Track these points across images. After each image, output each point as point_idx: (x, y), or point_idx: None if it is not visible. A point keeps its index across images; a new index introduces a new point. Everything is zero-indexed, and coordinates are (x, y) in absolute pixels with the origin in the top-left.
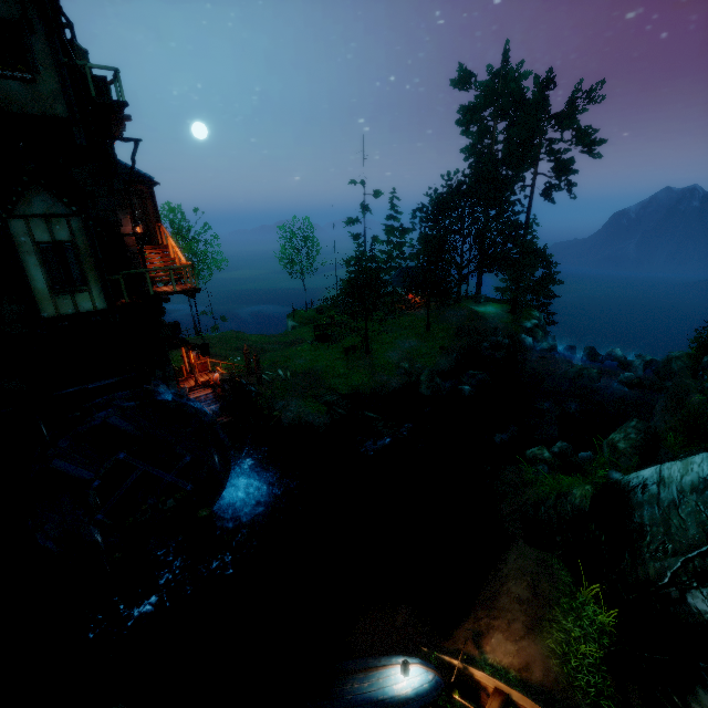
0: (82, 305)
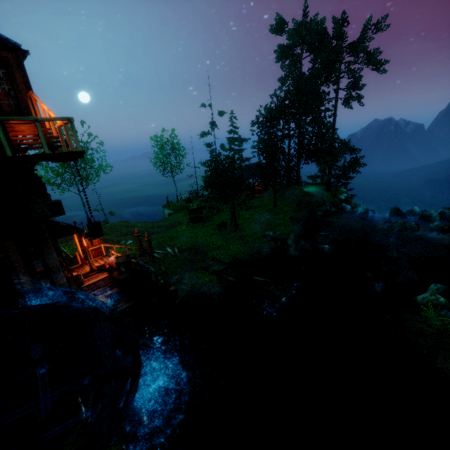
0: None
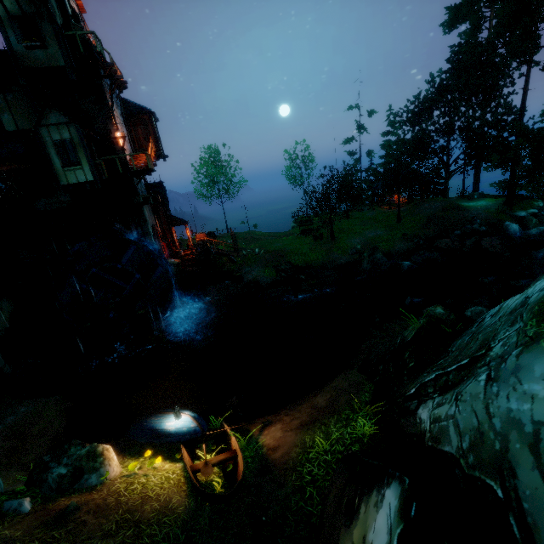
0: (80, 178)
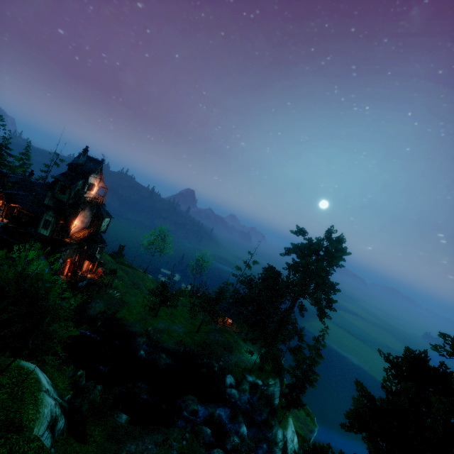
0: (45, 233)
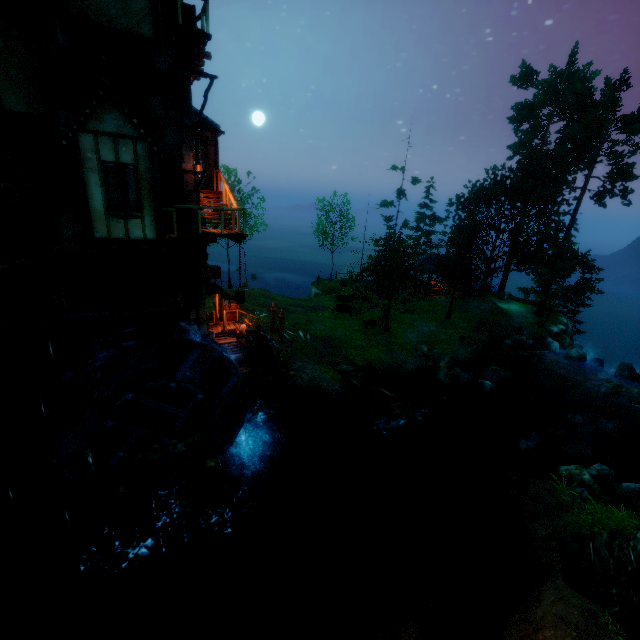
0: (133, 232)
